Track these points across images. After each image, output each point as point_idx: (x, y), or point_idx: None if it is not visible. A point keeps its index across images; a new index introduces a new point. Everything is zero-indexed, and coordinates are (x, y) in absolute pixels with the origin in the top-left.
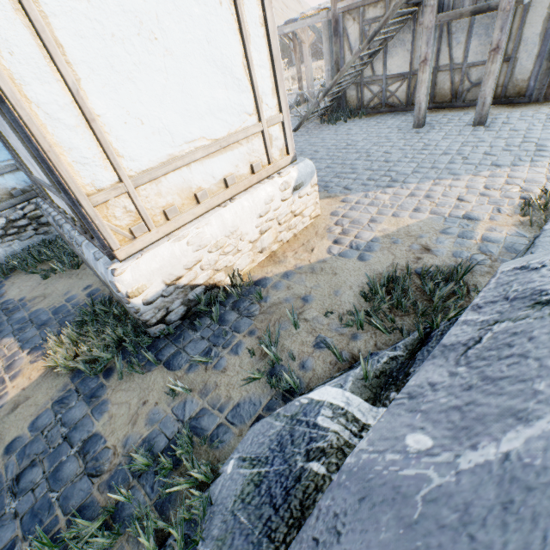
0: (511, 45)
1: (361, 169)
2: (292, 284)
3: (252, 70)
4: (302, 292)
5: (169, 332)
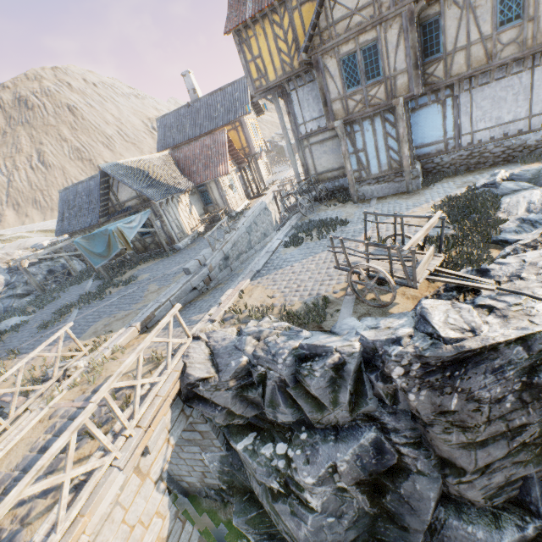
0: None
1: None
2: None
3: None
4: None
5: None
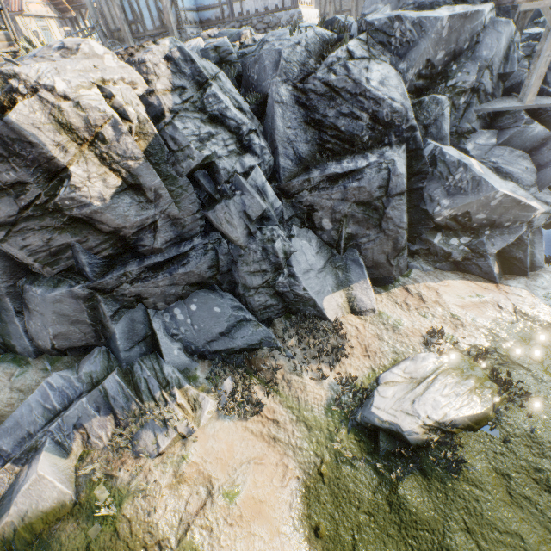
0: (355, 4)
1: None
2: None
3: None
4: None
5: None
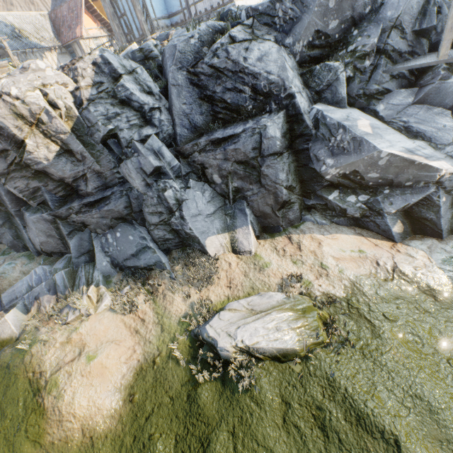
0: None
1: None
2: None
3: None
4: None
5: None
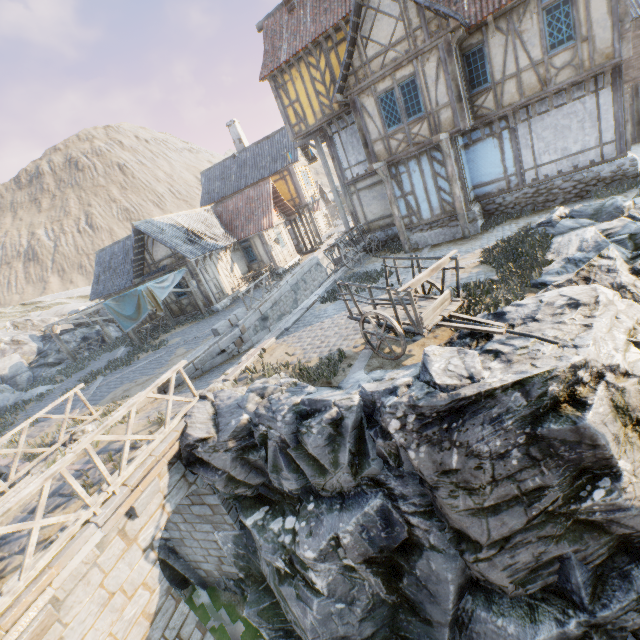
0: None
1: None
2: None
3: None
4: None
5: None
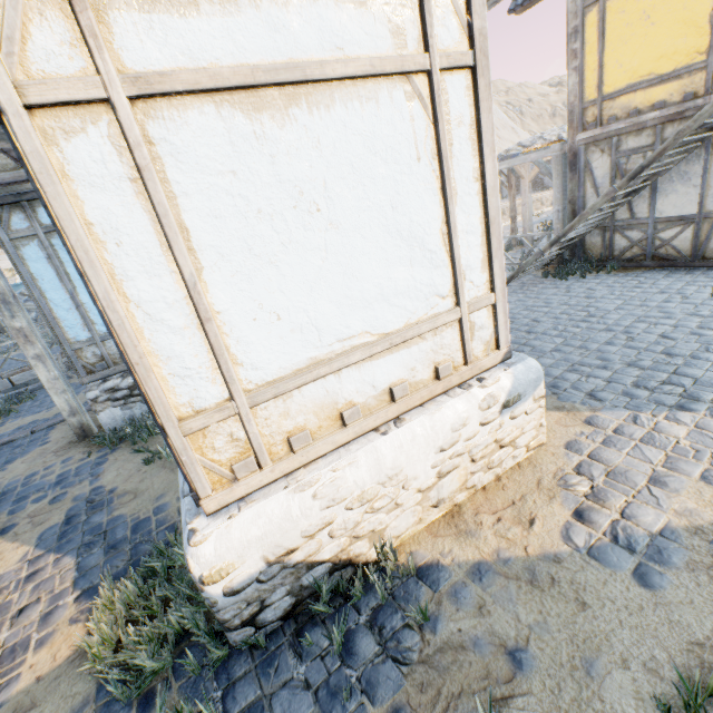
0: None
1: (618, 362)
2: (489, 599)
3: (454, 238)
4: (510, 633)
5: (258, 643)
